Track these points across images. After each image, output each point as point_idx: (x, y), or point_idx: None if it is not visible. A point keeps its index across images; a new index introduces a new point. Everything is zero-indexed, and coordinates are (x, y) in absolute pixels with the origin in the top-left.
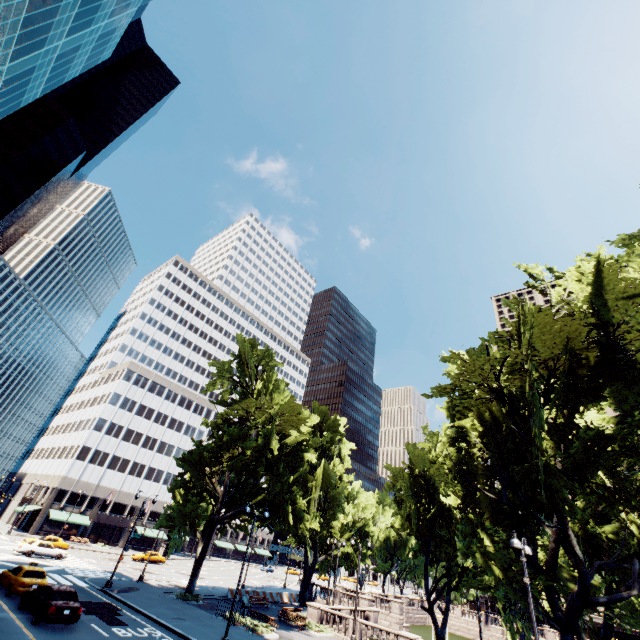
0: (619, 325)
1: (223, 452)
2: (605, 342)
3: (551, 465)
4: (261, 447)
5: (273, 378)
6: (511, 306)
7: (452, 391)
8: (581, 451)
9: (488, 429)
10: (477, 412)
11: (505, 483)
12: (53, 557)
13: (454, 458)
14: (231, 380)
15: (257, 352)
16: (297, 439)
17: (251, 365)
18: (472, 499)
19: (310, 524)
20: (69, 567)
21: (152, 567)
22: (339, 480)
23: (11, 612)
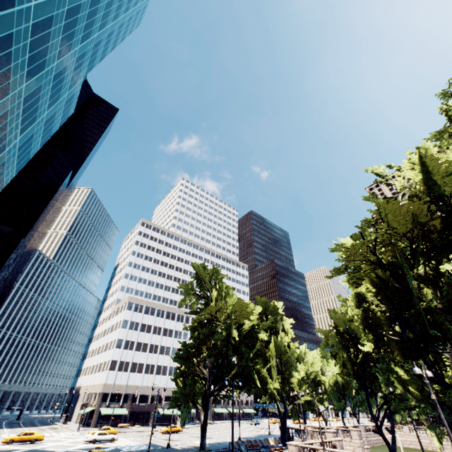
0: (449, 196)
1: (201, 345)
2: (445, 209)
3: (431, 307)
4: (226, 337)
5: (222, 287)
6: (370, 200)
7: (345, 269)
8: (451, 291)
9: (379, 290)
10: (368, 279)
11: (402, 326)
12: (109, 441)
13: (360, 316)
14: (195, 295)
15: (208, 271)
16: (250, 325)
17: (206, 281)
18: (382, 343)
19: (273, 384)
20: (120, 446)
21: (174, 436)
22: (288, 347)
23: None
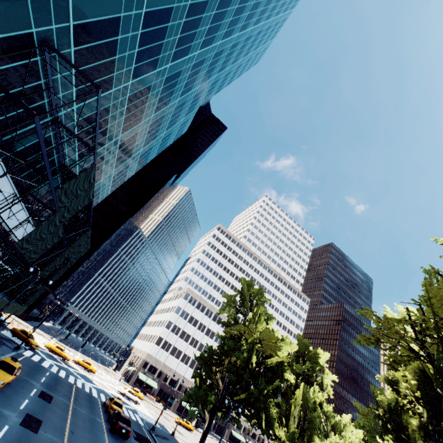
0: None
1: (224, 357)
2: None
3: None
4: (247, 359)
5: (258, 310)
6: (432, 276)
7: (376, 343)
8: None
9: (422, 386)
10: (410, 367)
11: None
12: (133, 401)
13: (386, 405)
14: (235, 308)
15: (253, 291)
16: (277, 360)
17: (247, 299)
18: None
19: (279, 432)
20: (139, 410)
21: (184, 431)
22: (320, 406)
23: (103, 421)
